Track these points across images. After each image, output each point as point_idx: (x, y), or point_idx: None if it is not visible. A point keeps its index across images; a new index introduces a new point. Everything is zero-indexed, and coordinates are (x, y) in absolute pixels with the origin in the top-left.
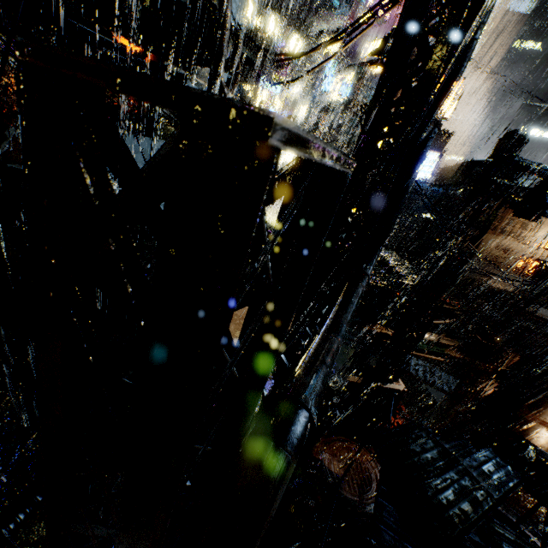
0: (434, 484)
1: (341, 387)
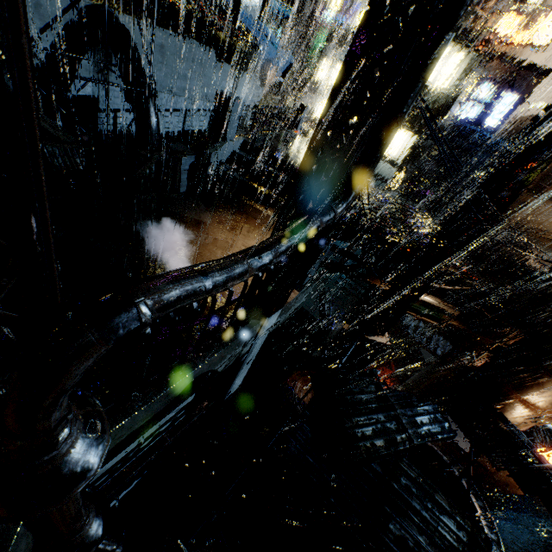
0: (357, 419)
1: (334, 332)
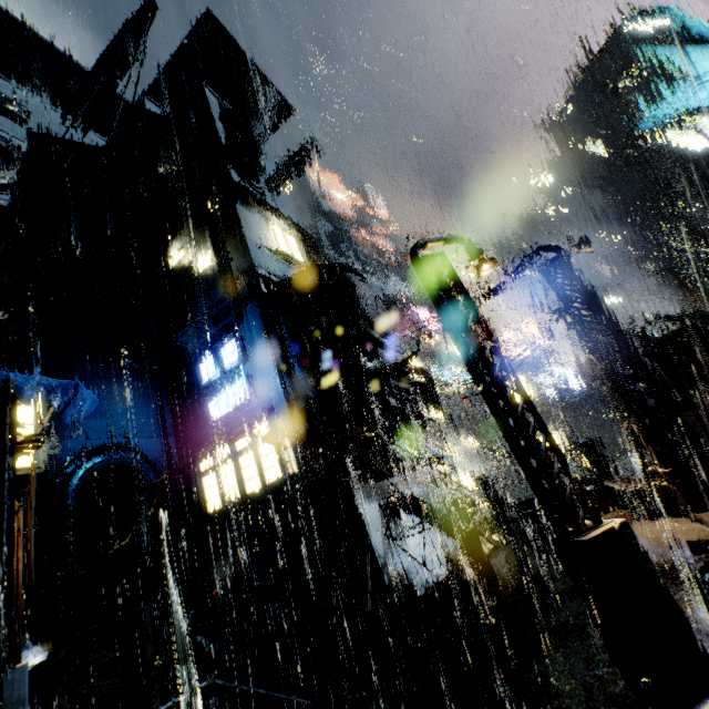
0: None
1: None
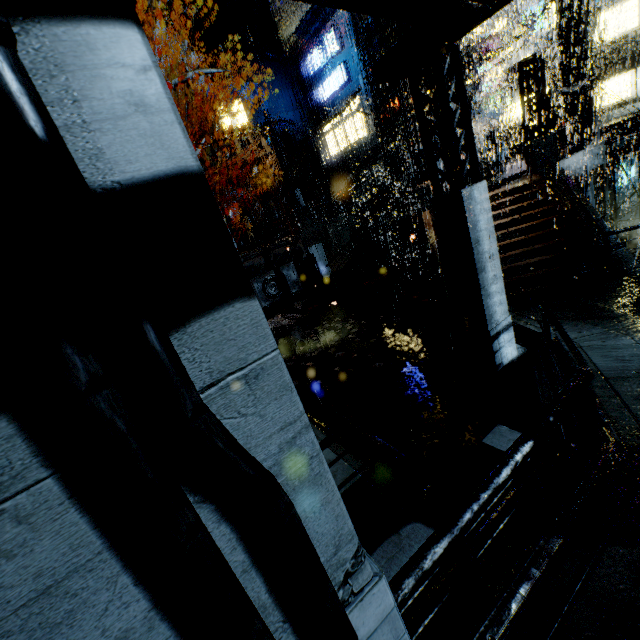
0: None
1: None
